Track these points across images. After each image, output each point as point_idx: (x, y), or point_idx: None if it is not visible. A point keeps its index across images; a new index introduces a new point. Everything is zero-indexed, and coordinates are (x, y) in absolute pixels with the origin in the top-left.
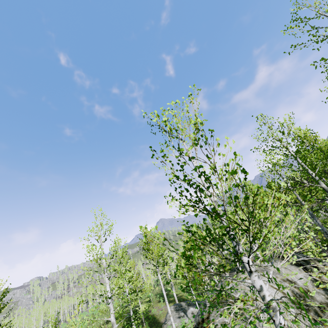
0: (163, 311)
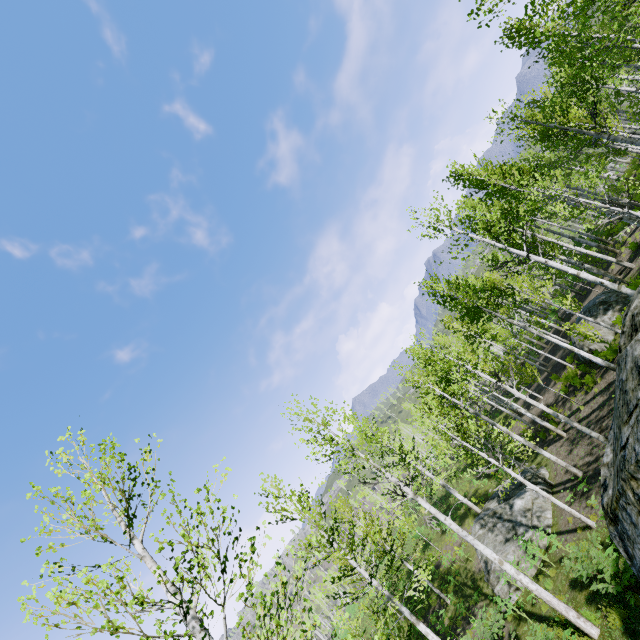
0: (465, 546)
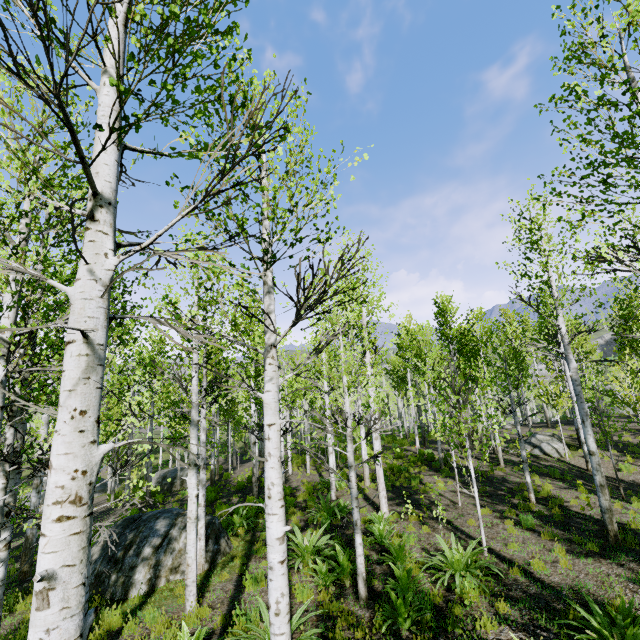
0: None
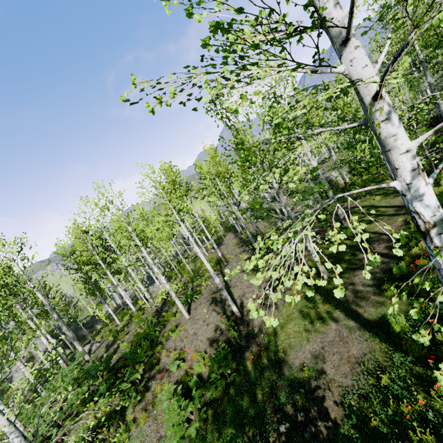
0: None
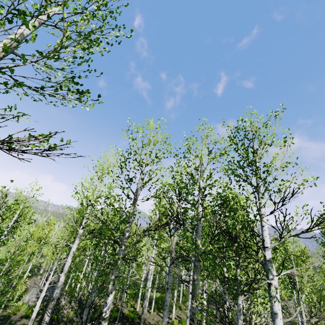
0: None
